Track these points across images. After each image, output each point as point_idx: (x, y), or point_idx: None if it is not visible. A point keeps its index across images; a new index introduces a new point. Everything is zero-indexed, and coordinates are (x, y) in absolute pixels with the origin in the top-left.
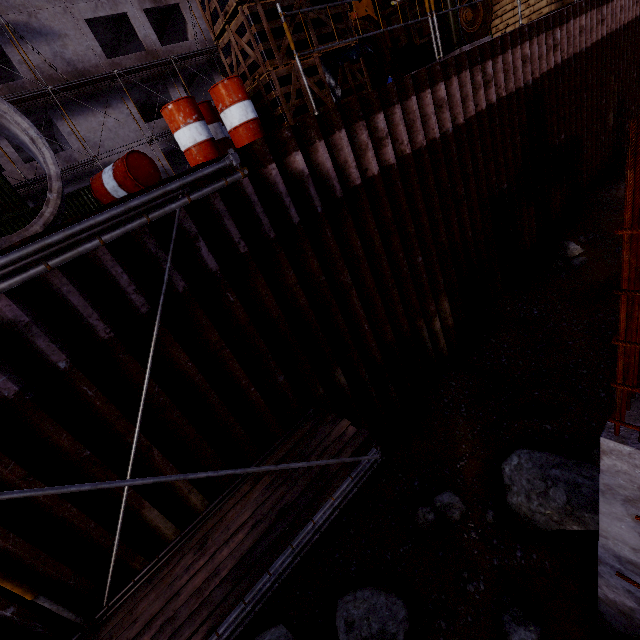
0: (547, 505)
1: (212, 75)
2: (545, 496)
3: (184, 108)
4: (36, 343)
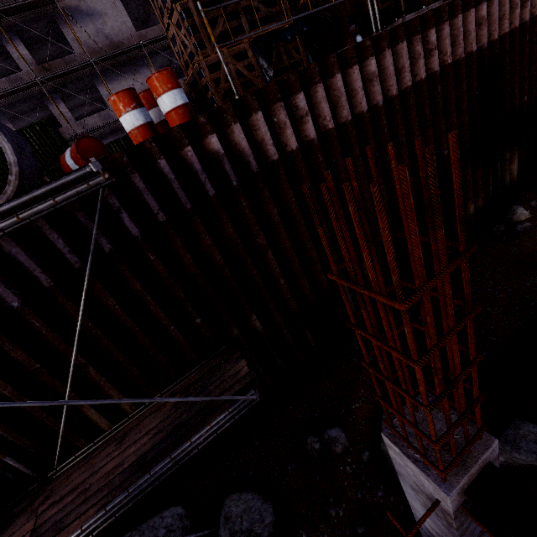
0: None
1: None
2: None
3: (123, 99)
4: None
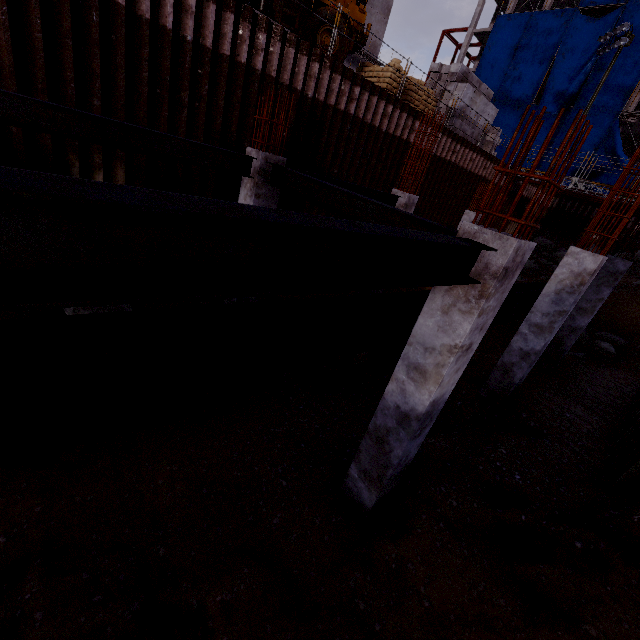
0: None
1: None
2: None
3: None
4: None
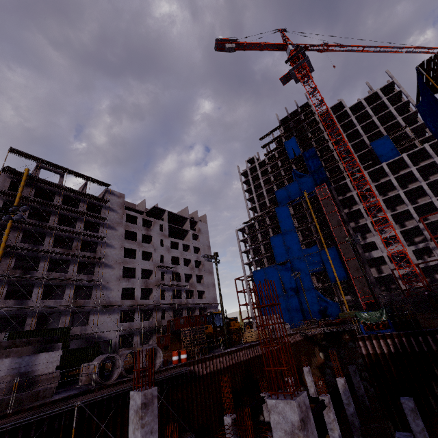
0: None
1: (153, 311)
2: None
3: (177, 353)
4: None
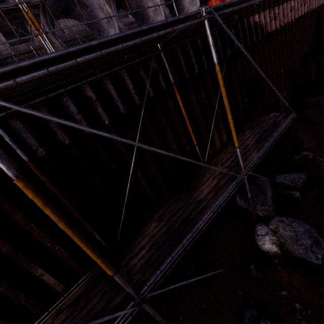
0: None
1: None
2: None
3: None
4: (202, 57)
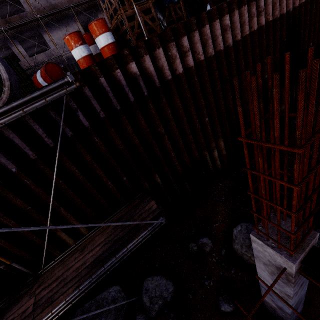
0: (249, 252)
1: None
2: (249, 247)
3: (74, 38)
4: (0, 160)
